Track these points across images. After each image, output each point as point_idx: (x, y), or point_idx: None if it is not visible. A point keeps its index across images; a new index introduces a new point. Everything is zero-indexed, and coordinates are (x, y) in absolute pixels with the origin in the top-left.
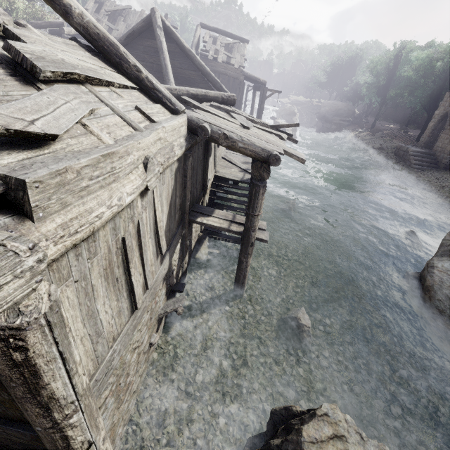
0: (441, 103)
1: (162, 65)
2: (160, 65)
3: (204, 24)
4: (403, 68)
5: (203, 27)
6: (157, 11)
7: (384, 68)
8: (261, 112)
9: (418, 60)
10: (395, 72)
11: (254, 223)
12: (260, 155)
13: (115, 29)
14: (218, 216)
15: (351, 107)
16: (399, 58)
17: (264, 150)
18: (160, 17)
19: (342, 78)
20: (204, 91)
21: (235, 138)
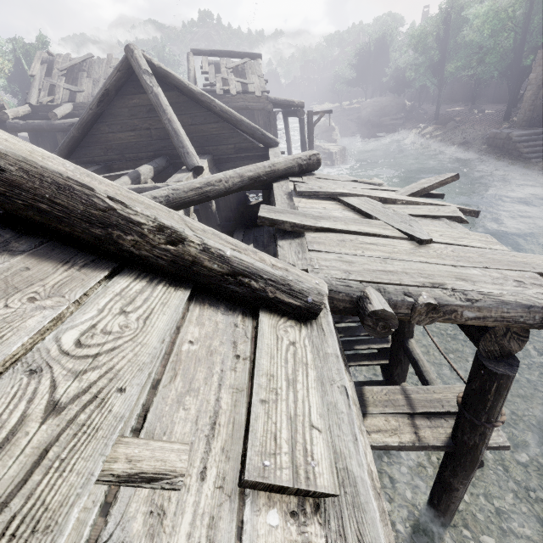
0: (535, 62)
1: (168, 131)
2: (161, 128)
3: (197, 49)
4: (461, 33)
5: (196, 54)
6: (136, 48)
7: (436, 39)
8: (312, 146)
9: (479, 17)
10: (448, 40)
11: (489, 436)
12: (522, 323)
13: (79, 91)
14: (380, 410)
15: (399, 99)
16: (449, 21)
17: (533, 310)
18: (142, 56)
19: (374, 67)
20: (268, 165)
21: (452, 302)
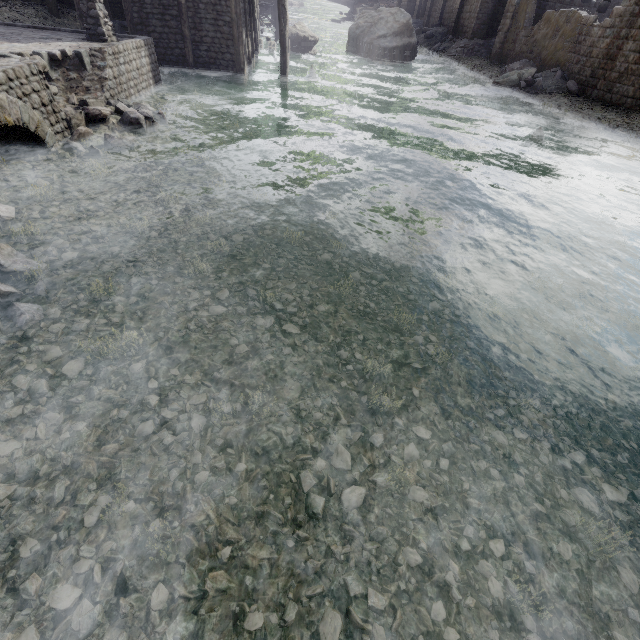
0: None
1: None
2: None
3: None
4: None
5: None
6: None
7: None
8: None
9: None
10: None
11: None
12: None
13: None
14: None
15: None
16: None
17: None
18: None
19: None
20: None
21: None
